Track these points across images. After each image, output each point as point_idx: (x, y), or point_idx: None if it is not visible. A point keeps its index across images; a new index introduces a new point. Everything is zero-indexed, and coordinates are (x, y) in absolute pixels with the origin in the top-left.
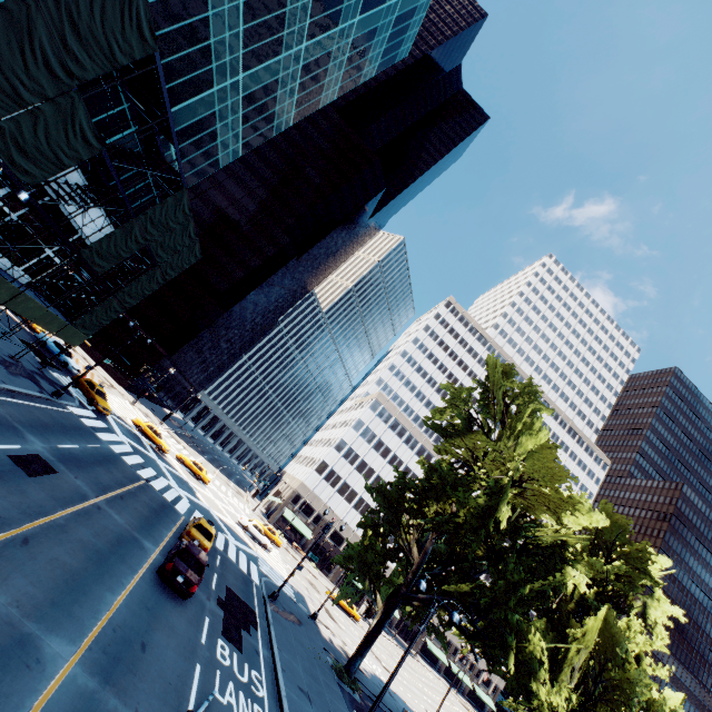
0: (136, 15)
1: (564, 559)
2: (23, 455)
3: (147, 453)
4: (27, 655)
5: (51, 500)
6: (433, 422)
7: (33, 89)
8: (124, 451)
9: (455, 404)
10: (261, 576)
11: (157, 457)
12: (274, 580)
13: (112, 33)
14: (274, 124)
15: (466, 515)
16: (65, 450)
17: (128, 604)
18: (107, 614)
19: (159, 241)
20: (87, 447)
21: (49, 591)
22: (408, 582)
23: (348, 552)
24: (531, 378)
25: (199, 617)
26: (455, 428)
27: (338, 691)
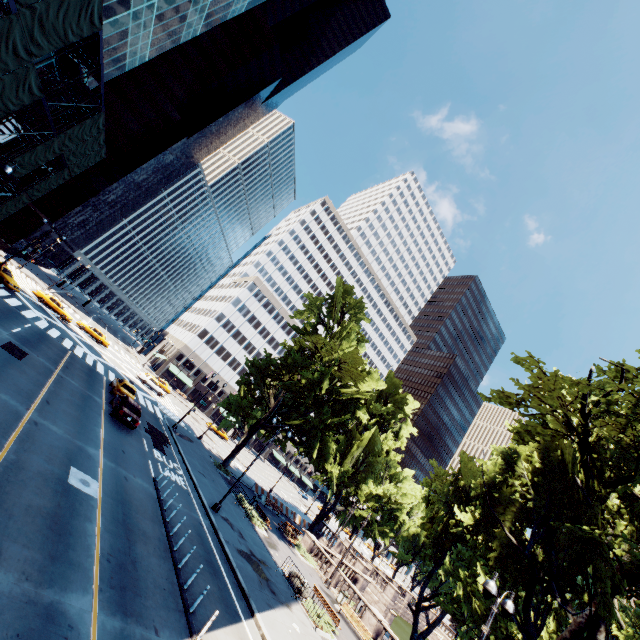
0: (90, 11)
1: (356, 405)
2: (5, 344)
3: (57, 324)
4: (85, 454)
5: (39, 375)
6: (293, 326)
7: (0, 67)
8: (45, 326)
9: (311, 309)
10: (163, 415)
11: (65, 327)
12: (171, 416)
13: (69, 25)
14: (182, 34)
15: (305, 383)
16: (18, 334)
17: (107, 433)
18: (102, 437)
19: (72, 150)
20: (26, 328)
21: (74, 427)
22: (266, 417)
23: (228, 400)
24: (362, 297)
25: (140, 439)
26: (306, 332)
27: (219, 474)
